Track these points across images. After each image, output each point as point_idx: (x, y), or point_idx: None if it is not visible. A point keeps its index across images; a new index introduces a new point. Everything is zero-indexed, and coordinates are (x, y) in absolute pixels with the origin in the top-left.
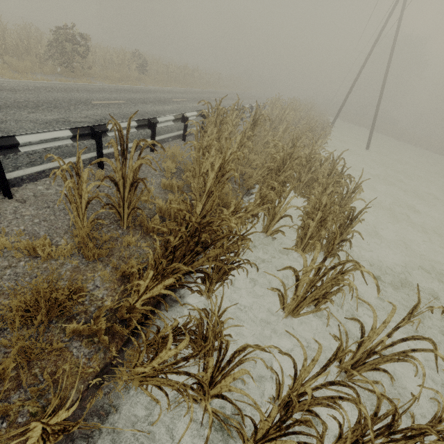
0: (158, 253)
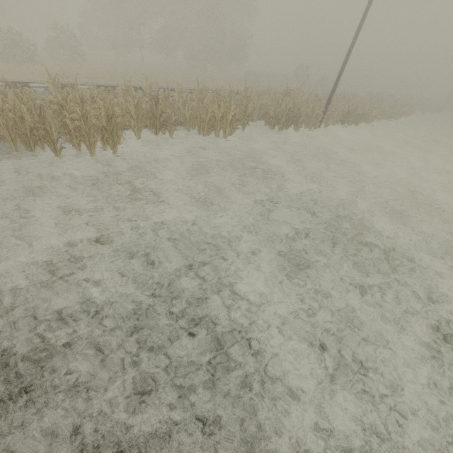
0: None
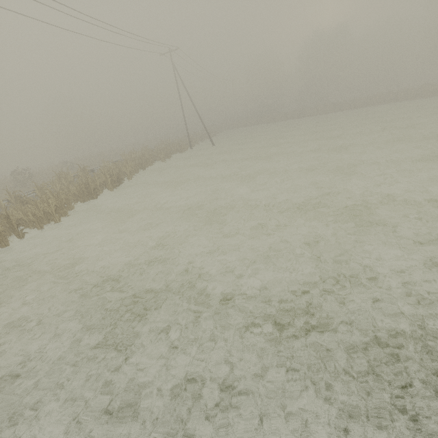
0: None
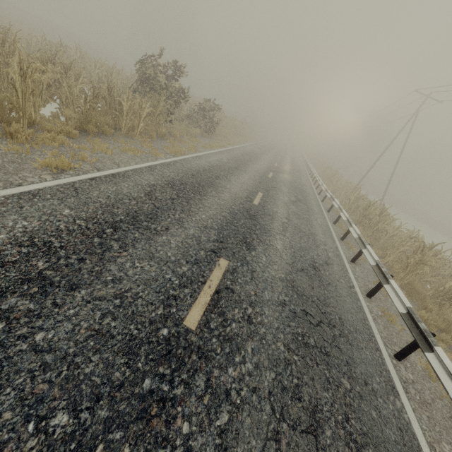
0: (430, 295)
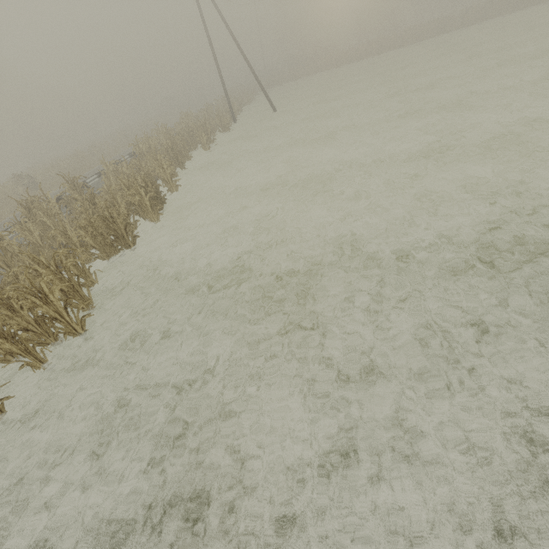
0: None
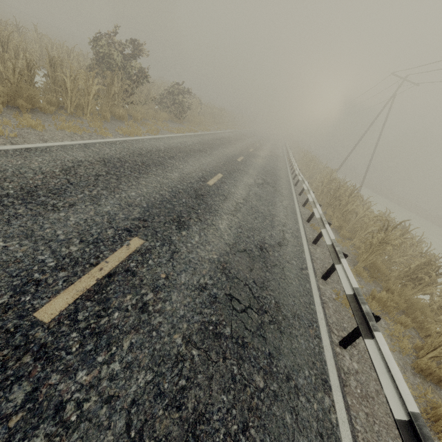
0: (396, 276)
